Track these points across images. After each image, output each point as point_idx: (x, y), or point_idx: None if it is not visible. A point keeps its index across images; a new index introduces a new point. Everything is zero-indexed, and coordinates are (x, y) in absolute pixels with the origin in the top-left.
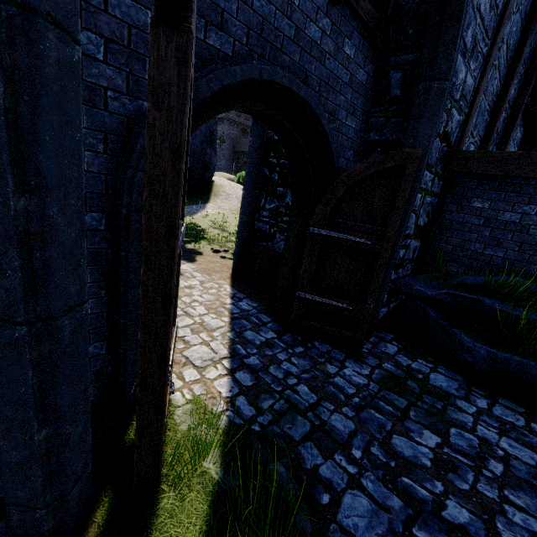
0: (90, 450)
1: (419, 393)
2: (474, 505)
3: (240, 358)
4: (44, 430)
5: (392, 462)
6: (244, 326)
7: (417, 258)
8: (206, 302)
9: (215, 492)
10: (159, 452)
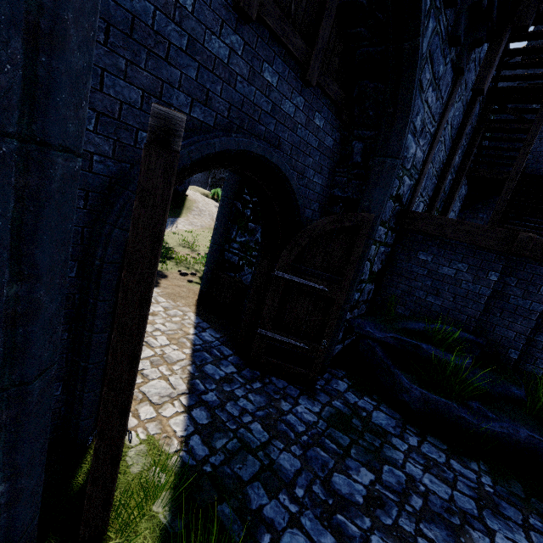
0: (39, 501)
1: (361, 430)
2: (394, 539)
3: (198, 394)
4: (0, 486)
5: (330, 500)
6: (205, 359)
7: (371, 299)
8: (169, 331)
9: (162, 536)
10: (110, 500)
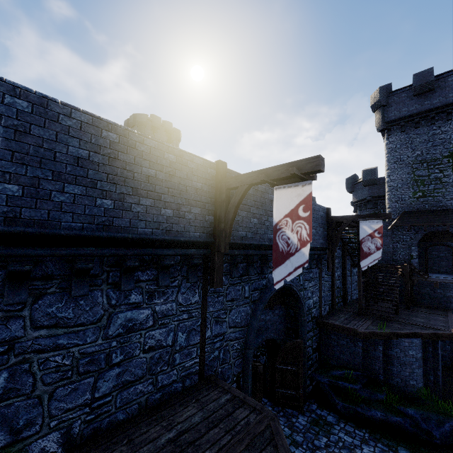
0: None
1: (323, 425)
2: None
3: None
4: None
5: (314, 448)
6: None
7: (319, 358)
8: None
9: None
10: None
